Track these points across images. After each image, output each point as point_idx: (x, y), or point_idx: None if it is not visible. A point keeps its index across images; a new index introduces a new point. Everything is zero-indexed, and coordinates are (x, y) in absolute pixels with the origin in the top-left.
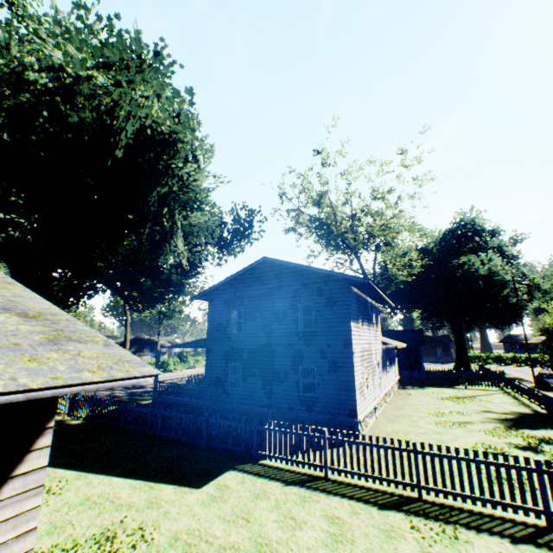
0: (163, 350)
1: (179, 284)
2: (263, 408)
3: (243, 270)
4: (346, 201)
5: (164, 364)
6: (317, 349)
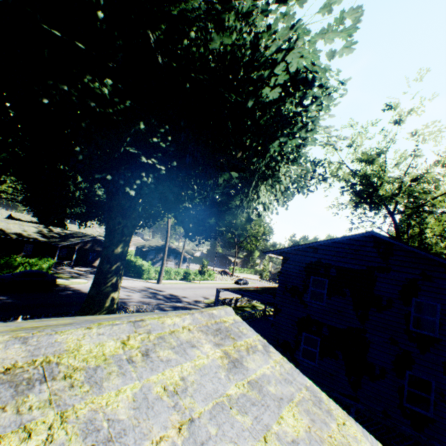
0: (221, 290)
1: (241, 228)
2: (346, 398)
3: (337, 239)
4: (399, 162)
5: (186, 273)
6: (439, 361)
